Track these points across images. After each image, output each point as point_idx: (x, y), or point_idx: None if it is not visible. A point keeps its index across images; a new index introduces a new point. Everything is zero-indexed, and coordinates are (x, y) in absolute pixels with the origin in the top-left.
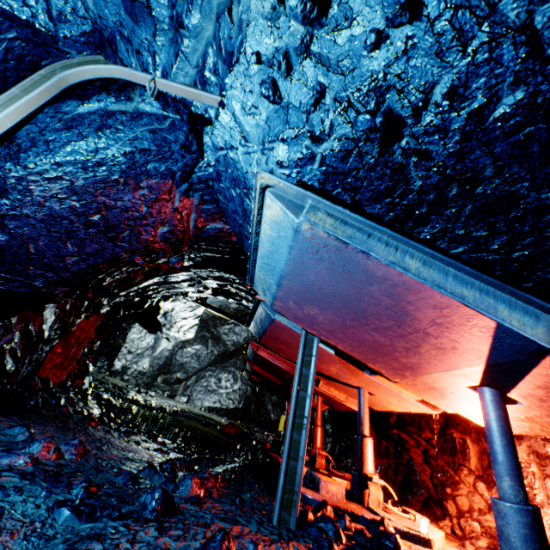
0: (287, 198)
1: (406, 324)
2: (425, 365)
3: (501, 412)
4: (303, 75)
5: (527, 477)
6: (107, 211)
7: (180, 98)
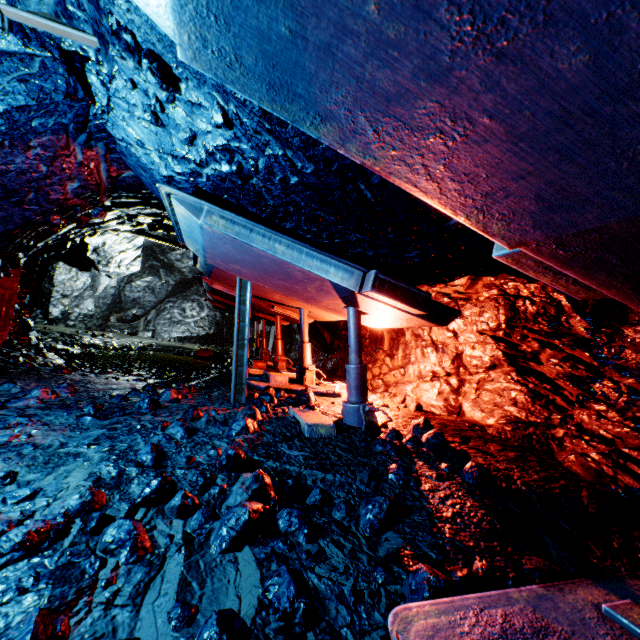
0: (189, 203)
1: (293, 278)
2: (317, 298)
3: (356, 320)
4: (176, 118)
5: (409, 349)
6: (1, 177)
7: (41, 30)
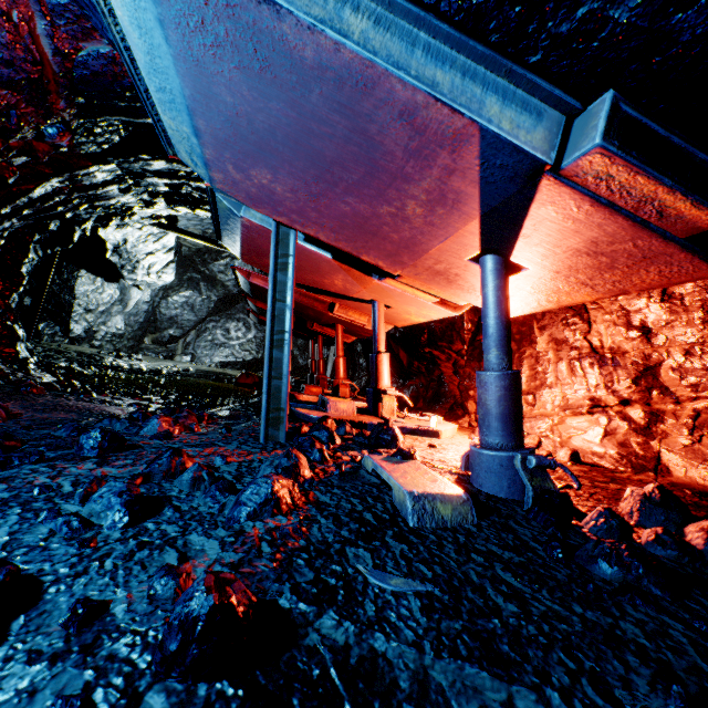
0: None
1: (378, 168)
2: (420, 239)
3: (500, 281)
4: None
5: (543, 365)
6: None
7: None
